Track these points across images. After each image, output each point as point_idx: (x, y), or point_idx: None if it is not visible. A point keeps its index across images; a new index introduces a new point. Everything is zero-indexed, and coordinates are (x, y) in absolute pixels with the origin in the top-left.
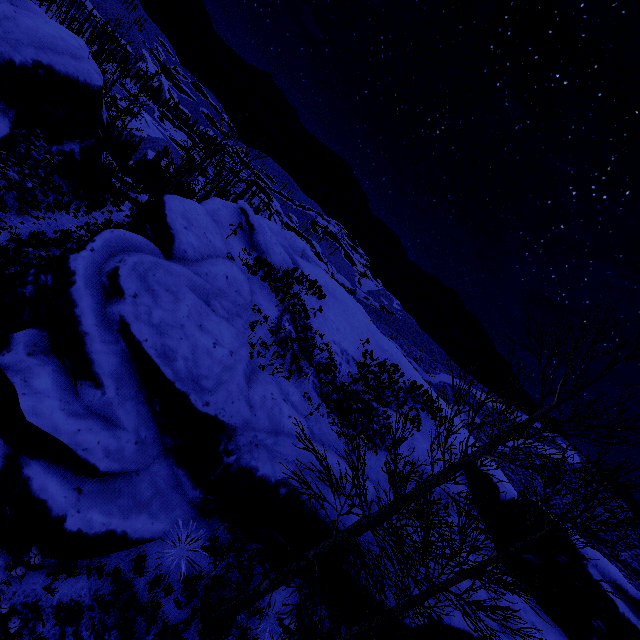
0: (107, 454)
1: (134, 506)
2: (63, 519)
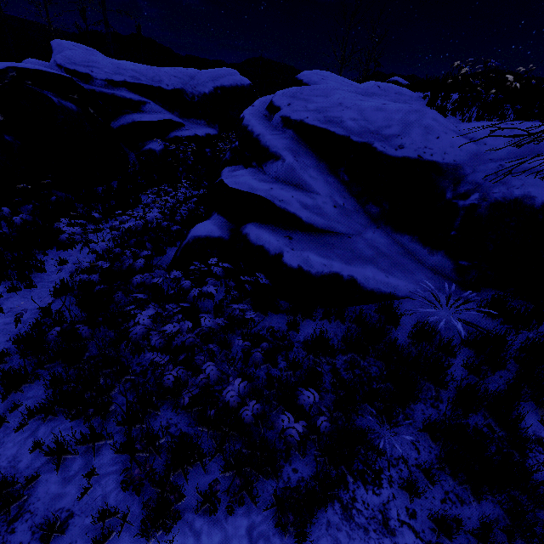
0: (304, 207)
1: (355, 258)
2: (280, 256)
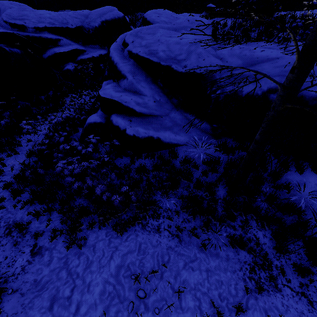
0: (137, 104)
1: (161, 128)
2: (125, 130)
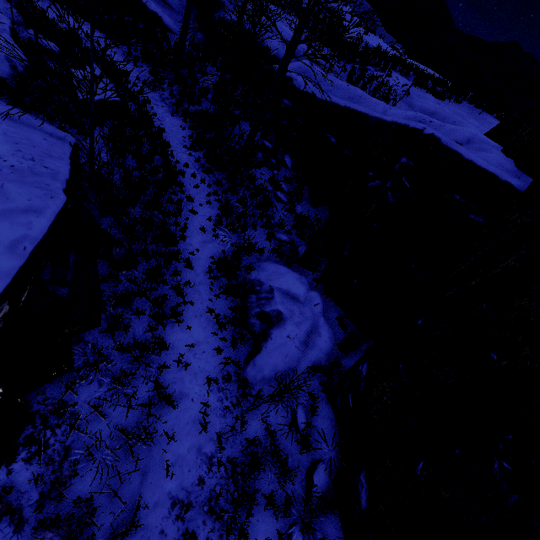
0: None
1: (169, 16)
2: None
